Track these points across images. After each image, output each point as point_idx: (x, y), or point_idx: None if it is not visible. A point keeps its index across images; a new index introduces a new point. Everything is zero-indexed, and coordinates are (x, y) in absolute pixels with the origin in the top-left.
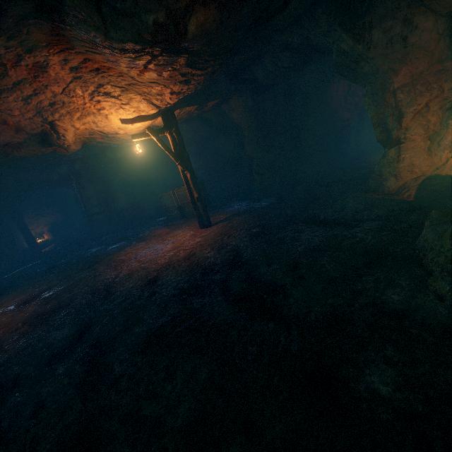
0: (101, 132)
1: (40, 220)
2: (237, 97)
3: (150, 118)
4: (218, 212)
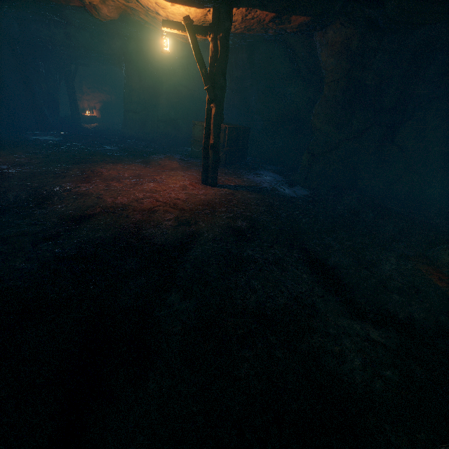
0: (138, 2)
1: (96, 94)
2: (341, 25)
3: (197, 3)
4: (241, 173)
